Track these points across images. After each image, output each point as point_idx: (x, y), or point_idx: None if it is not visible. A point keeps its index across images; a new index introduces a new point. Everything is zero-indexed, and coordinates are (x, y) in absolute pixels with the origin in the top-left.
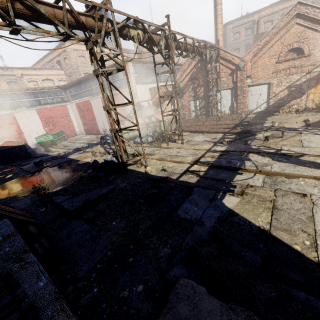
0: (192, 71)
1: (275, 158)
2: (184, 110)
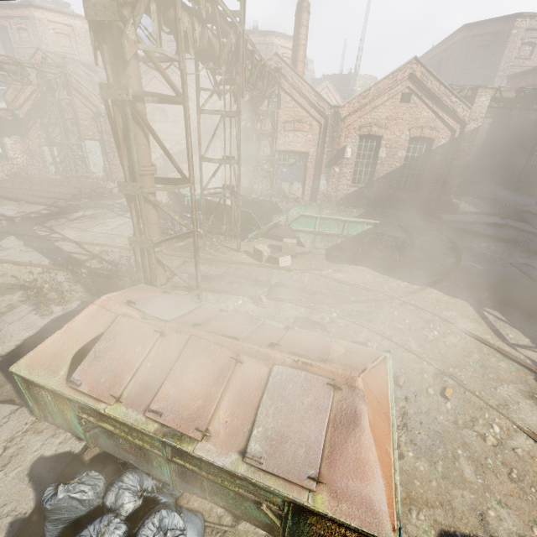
0: (35, 95)
1: (29, 243)
2: (35, 159)
